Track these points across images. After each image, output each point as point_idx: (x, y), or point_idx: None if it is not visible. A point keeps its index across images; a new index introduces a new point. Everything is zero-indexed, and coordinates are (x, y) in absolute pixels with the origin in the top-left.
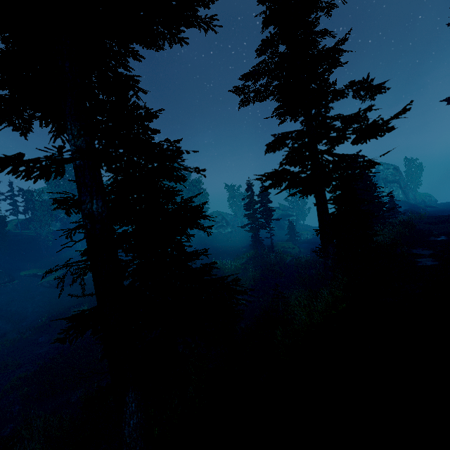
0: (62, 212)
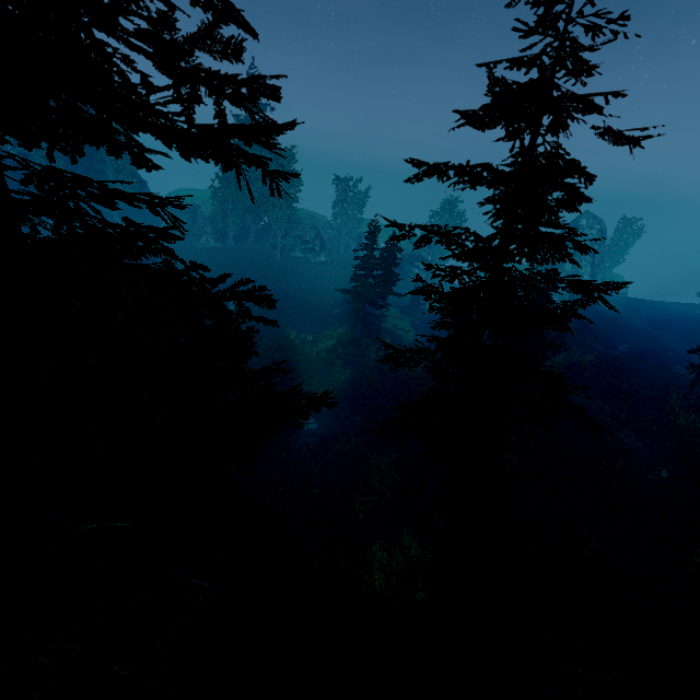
0: (13, 149)
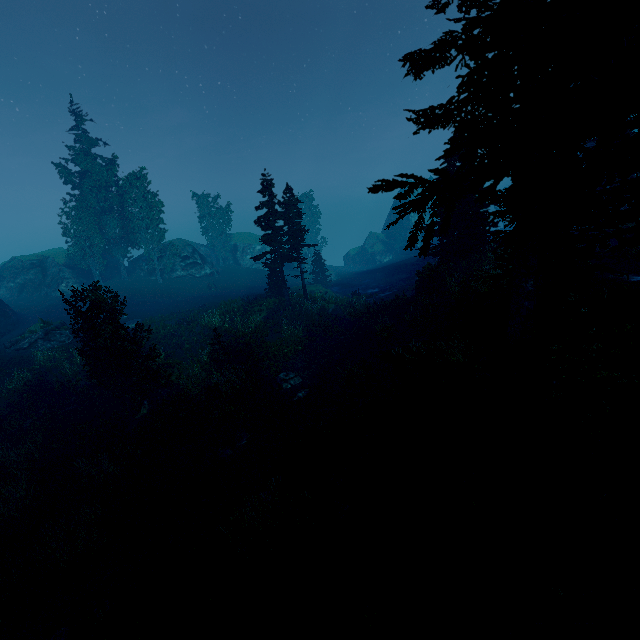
0: None
